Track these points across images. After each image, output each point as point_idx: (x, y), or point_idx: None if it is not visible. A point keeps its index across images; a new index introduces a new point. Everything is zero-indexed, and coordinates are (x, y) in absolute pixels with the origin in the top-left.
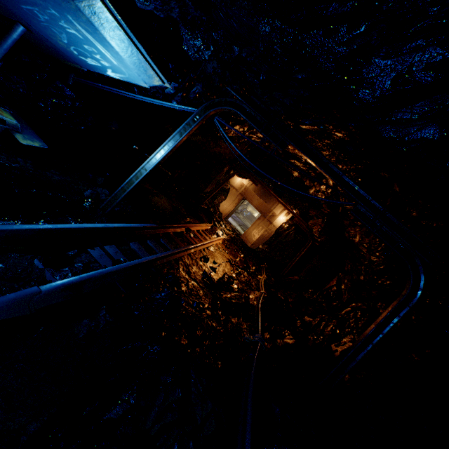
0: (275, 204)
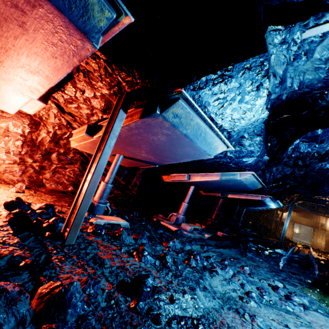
0: (317, 217)
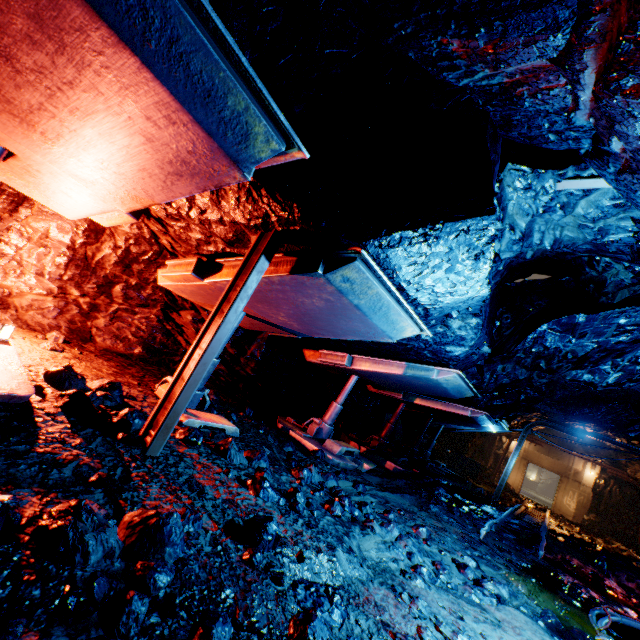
0: (570, 458)
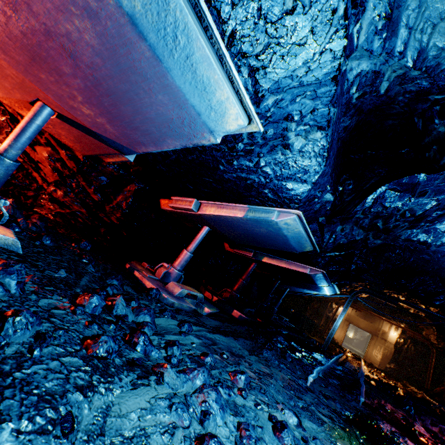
0: (380, 322)
